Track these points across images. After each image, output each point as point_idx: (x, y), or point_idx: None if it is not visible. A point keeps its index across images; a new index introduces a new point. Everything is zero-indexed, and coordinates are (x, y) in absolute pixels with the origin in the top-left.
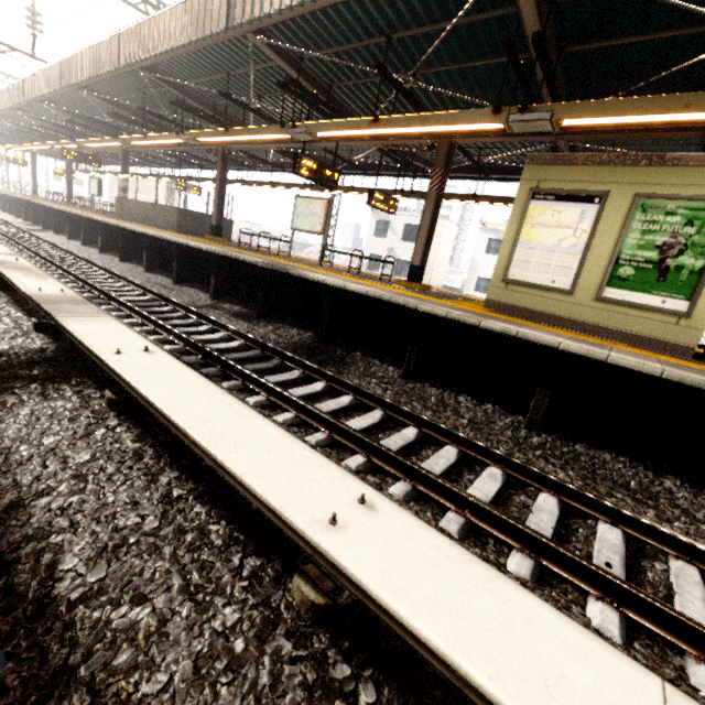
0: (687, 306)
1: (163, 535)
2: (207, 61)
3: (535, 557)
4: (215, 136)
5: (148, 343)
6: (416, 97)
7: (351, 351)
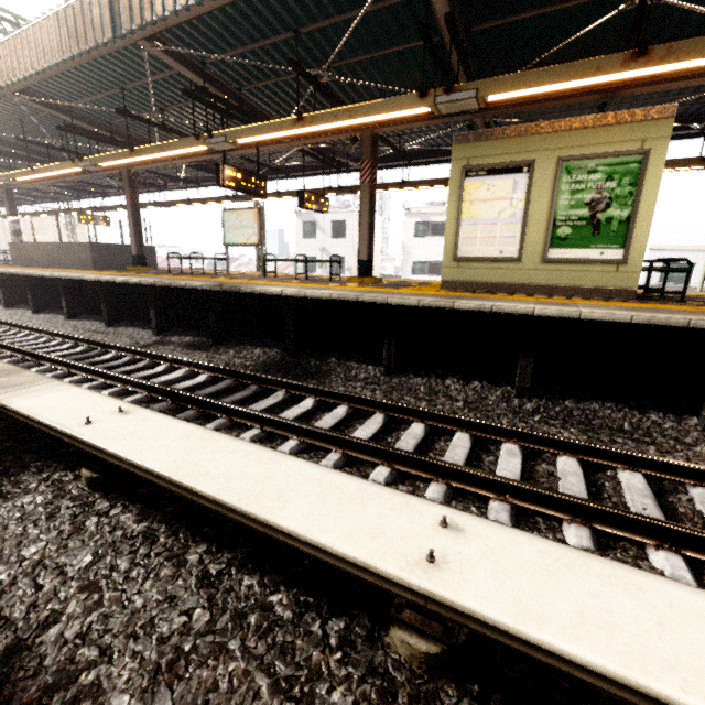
0: (623, 253)
1: (221, 628)
2: (94, 76)
3: (588, 524)
4: (120, 158)
5: (117, 402)
6: (332, 91)
7: (325, 359)
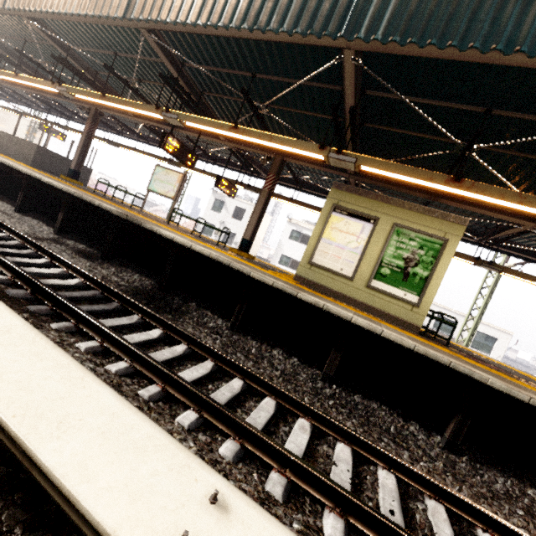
0: (418, 300)
1: None
2: (98, 36)
3: (345, 516)
4: (92, 96)
5: None
6: (264, 122)
7: (188, 301)
